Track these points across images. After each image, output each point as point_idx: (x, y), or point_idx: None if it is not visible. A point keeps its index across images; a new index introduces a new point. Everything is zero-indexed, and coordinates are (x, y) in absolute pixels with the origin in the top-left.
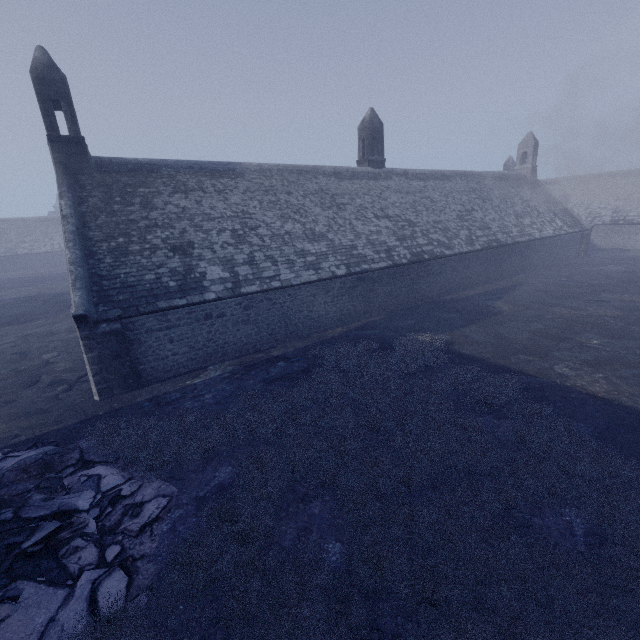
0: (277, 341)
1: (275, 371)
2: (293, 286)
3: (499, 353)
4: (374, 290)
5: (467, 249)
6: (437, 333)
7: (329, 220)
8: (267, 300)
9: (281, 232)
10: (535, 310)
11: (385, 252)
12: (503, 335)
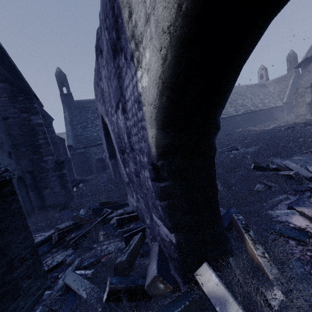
0: None
1: None
2: None
3: None
4: None
5: None
6: None
7: None
8: None
9: None
10: None
11: None
12: None
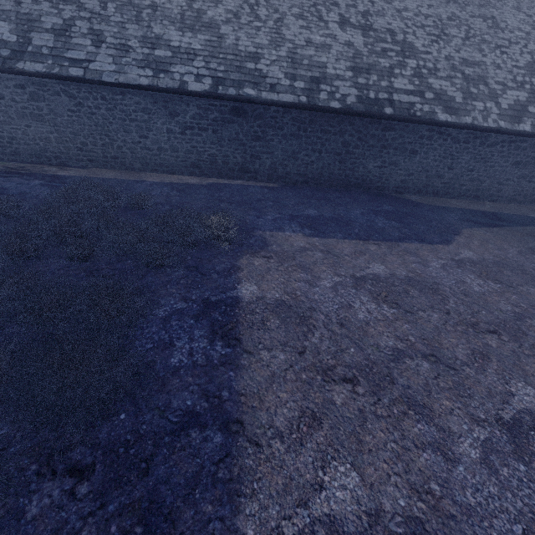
0: (92, 162)
1: (7, 186)
2: (105, 84)
3: (288, 303)
4: (264, 139)
5: (495, 124)
6: (278, 228)
7: (243, 5)
8: (67, 95)
9: (143, 2)
10: (530, 268)
11: (309, 81)
12: (372, 278)
